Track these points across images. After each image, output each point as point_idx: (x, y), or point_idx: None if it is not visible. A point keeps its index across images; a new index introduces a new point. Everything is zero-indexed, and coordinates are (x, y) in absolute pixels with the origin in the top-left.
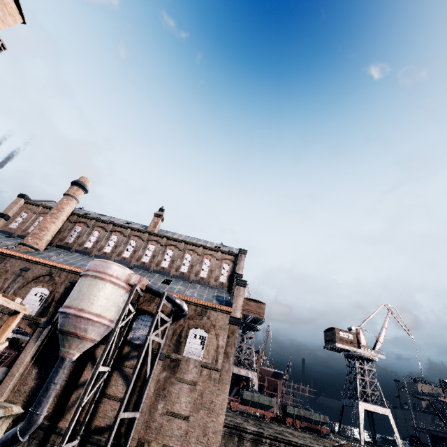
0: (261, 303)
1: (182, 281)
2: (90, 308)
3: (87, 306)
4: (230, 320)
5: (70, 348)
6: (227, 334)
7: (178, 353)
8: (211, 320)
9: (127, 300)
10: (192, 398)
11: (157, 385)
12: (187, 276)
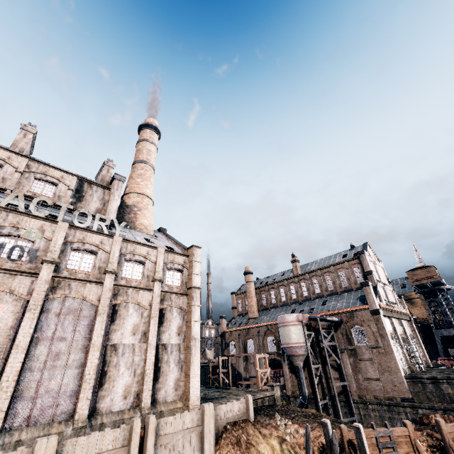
0: (427, 267)
1: (334, 297)
2: (290, 341)
3: (289, 341)
4: (371, 313)
5: (296, 362)
6: (374, 323)
7: (352, 345)
8: (359, 318)
9: (303, 330)
10: (375, 368)
11: (351, 366)
12: (335, 291)
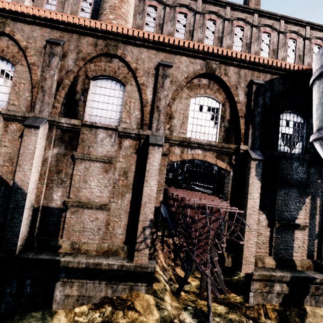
0: None
1: None
2: None
3: None
4: None
5: None
6: None
7: None
8: None
9: None
10: None
11: None
12: None
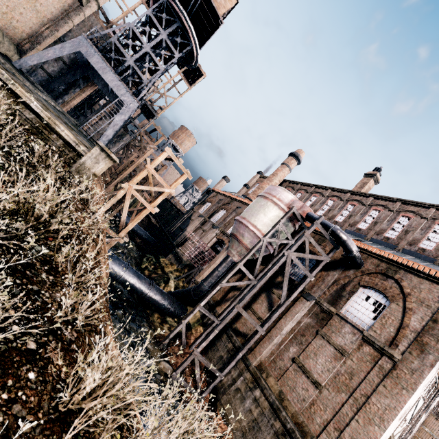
0: None
1: (382, 246)
2: (250, 218)
3: (248, 216)
4: None
5: (232, 248)
6: (432, 316)
7: (333, 306)
8: (403, 286)
9: (280, 219)
10: (334, 367)
11: (296, 325)
12: (393, 243)
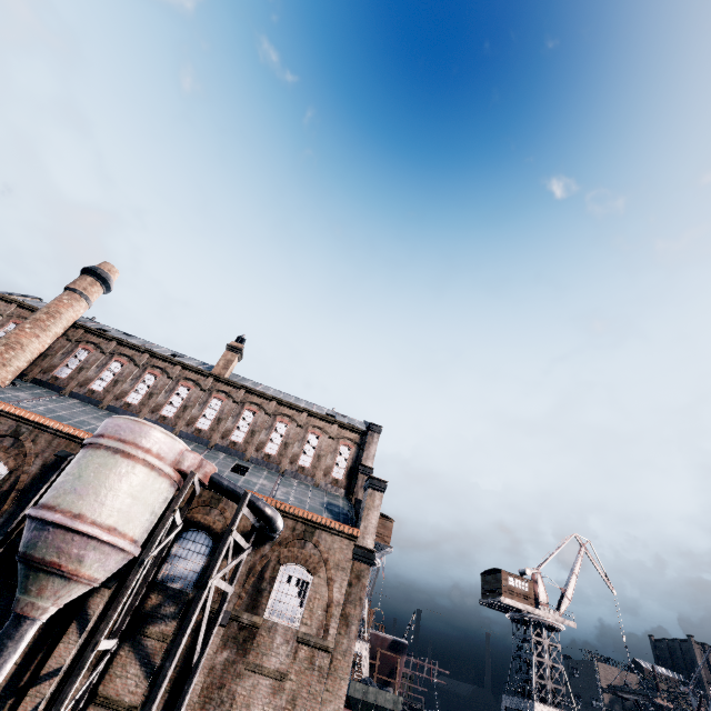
0: (387, 518)
1: (267, 471)
2: (97, 513)
3: (91, 509)
4: (355, 553)
5: (39, 597)
6: (348, 580)
7: (255, 613)
8: (322, 551)
9: (173, 503)
10: (275, 707)
11: (208, 677)
12: (276, 463)
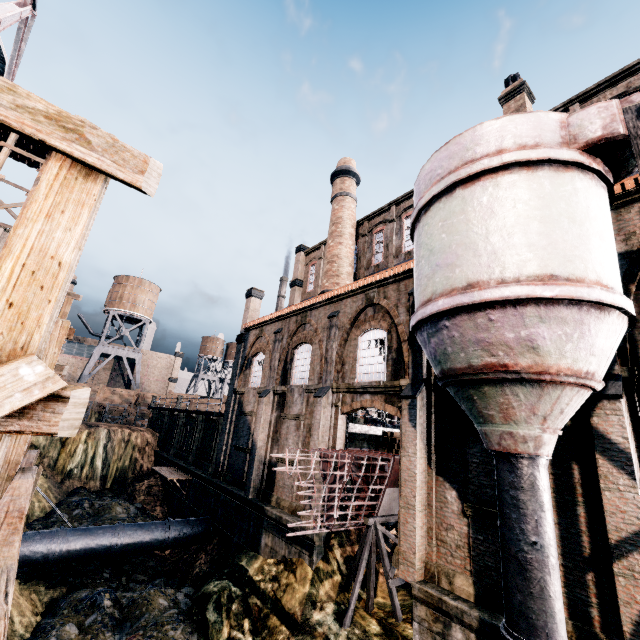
0: None
1: None
2: (495, 270)
3: (480, 269)
4: None
5: (510, 423)
6: None
7: None
8: None
9: None
10: None
11: None
12: None
